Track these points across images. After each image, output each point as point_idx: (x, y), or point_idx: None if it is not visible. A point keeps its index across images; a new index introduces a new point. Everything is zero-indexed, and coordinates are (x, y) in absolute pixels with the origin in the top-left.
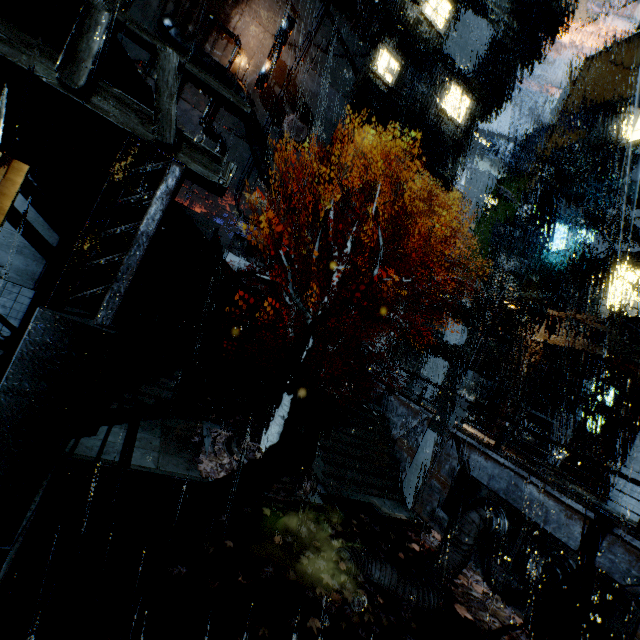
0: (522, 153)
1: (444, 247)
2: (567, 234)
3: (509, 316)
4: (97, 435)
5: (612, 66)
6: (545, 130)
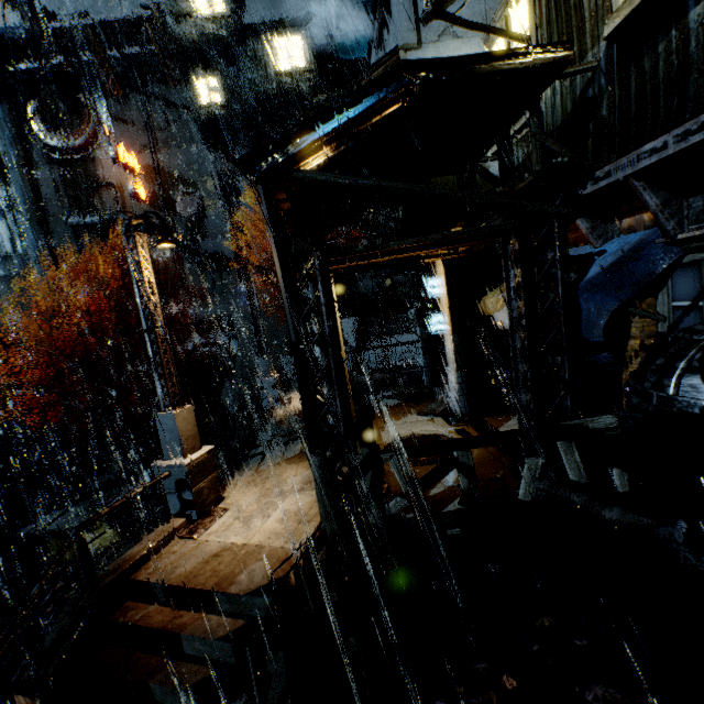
0: None
1: None
2: None
3: None
4: (40, 521)
5: None
6: None
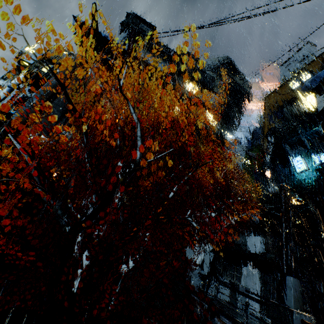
0: (252, 139)
1: (228, 188)
2: (302, 160)
3: (289, 223)
4: None
5: (278, 95)
6: (259, 128)
